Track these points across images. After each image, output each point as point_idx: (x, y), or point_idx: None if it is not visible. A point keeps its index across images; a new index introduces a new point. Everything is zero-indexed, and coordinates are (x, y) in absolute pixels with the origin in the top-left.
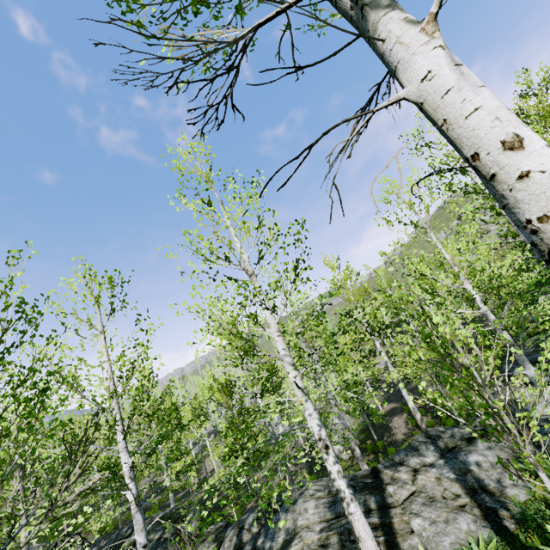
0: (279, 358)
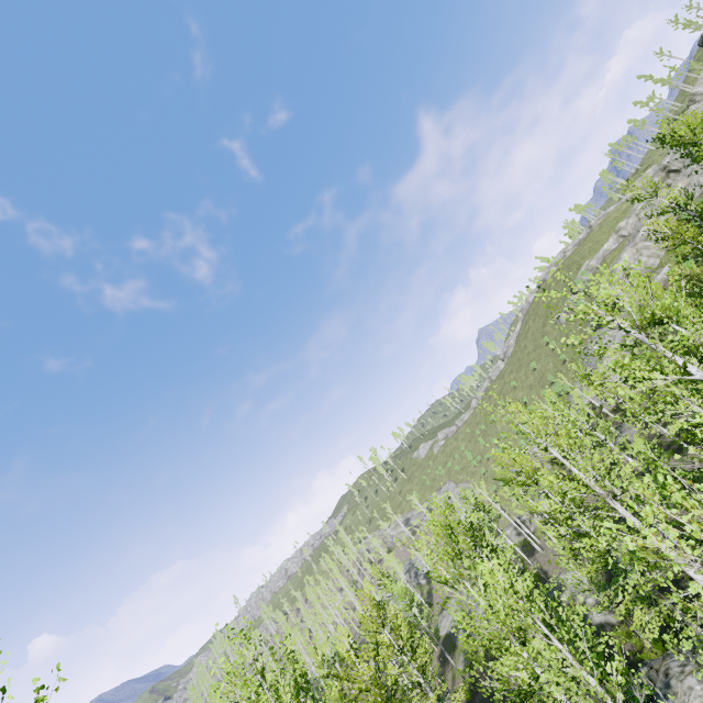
0: (676, 561)
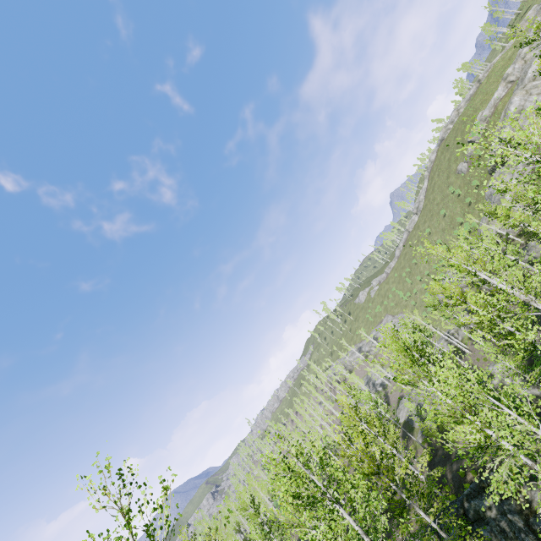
0: None
